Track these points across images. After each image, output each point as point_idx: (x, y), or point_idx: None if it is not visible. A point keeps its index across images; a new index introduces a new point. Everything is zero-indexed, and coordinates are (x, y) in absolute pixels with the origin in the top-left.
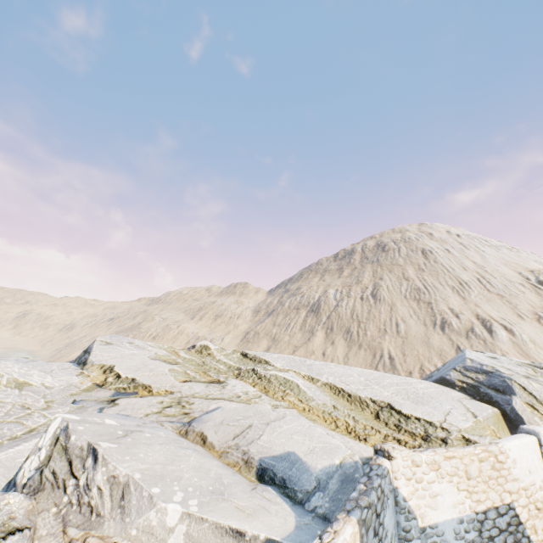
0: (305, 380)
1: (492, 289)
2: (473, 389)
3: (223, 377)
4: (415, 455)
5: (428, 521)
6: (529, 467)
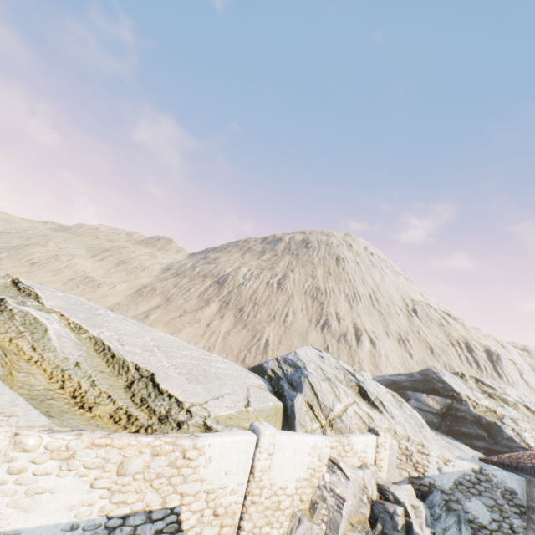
0: (65, 327)
1: (377, 306)
2: (277, 381)
3: None
4: (32, 435)
5: (3, 527)
6: (228, 468)
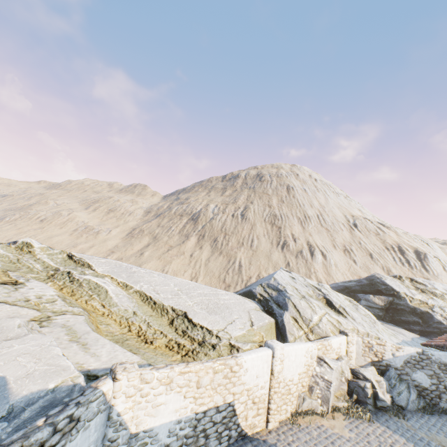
0: (117, 287)
1: (324, 225)
2: (266, 302)
3: (25, 278)
4: (148, 373)
5: (144, 427)
6: (257, 374)
